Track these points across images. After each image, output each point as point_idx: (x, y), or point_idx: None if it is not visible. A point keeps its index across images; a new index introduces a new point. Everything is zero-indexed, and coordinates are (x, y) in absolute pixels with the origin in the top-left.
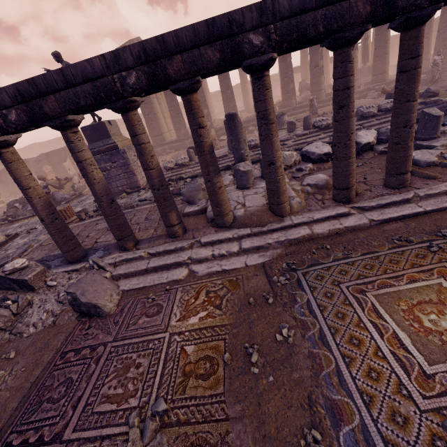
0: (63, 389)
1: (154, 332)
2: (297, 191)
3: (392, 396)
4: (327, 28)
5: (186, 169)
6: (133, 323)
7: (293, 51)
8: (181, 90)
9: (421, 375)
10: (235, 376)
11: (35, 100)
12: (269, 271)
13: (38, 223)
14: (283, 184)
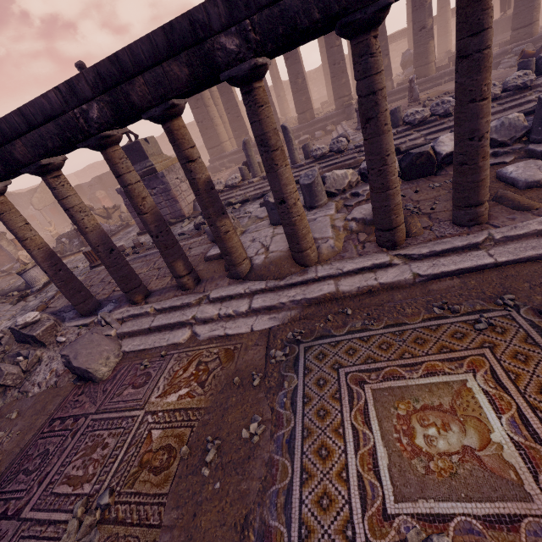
0: (38, 461)
1: (132, 408)
2: (337, 229)
3: (333, 535)
4: (325, 13)
5: (237, 191)
6: (118, 394)
7: (297, 46)
8: (156, 118)
9: (379, 513)
10: (185, 475)
11: (4, 147)
12: (271, 341)
13: (82, 260)
14: (301, 227)
